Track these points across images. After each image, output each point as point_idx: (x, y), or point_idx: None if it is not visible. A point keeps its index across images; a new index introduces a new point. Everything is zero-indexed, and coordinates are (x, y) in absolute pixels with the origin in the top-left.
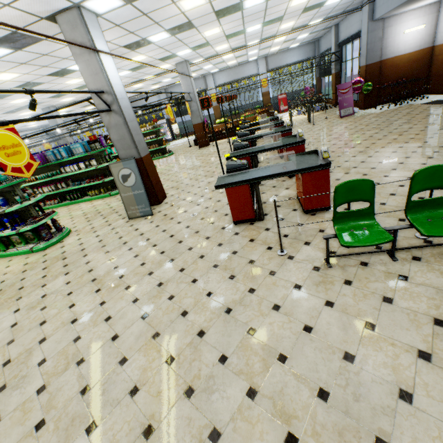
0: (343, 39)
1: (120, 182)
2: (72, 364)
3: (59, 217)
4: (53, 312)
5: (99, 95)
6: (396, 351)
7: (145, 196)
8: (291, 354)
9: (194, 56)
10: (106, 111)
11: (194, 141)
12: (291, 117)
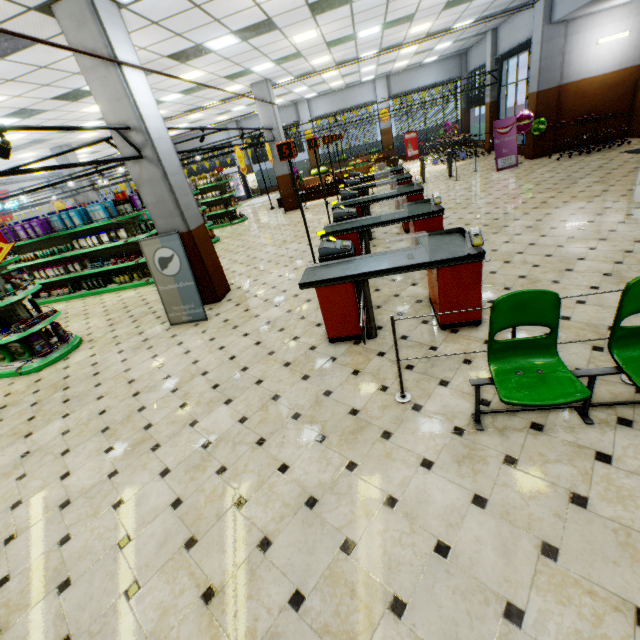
0: (504, 51)
1: (157, 268)
2: (49, 589)
3: (68, 315)
4: (35, 485)
5: (122, 134)
6: (598, 607)
7: (195, 291)
8: (413, 598)
9: (279, 73)
10: (134, 158)
11: (278, 201)
12: (422, 168)
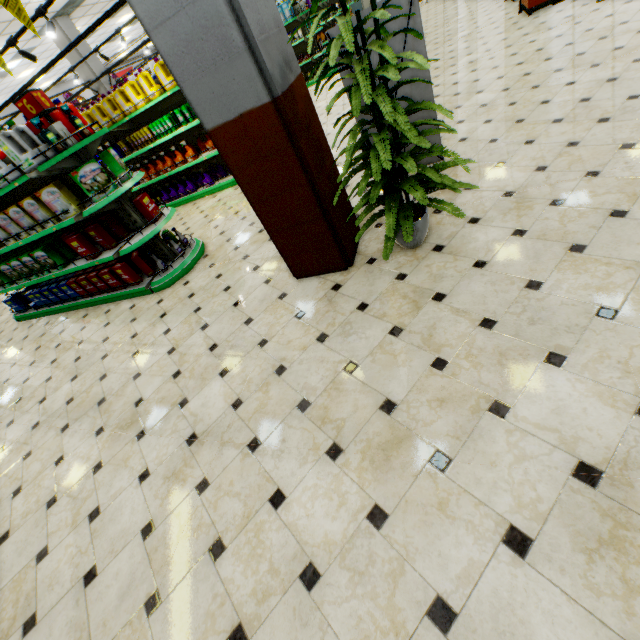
0: None
1: None
2: None
3: None
4: None
5: None
6: None
7: None
8: (631, 19)
9: None
10: None
11: None
12: None
